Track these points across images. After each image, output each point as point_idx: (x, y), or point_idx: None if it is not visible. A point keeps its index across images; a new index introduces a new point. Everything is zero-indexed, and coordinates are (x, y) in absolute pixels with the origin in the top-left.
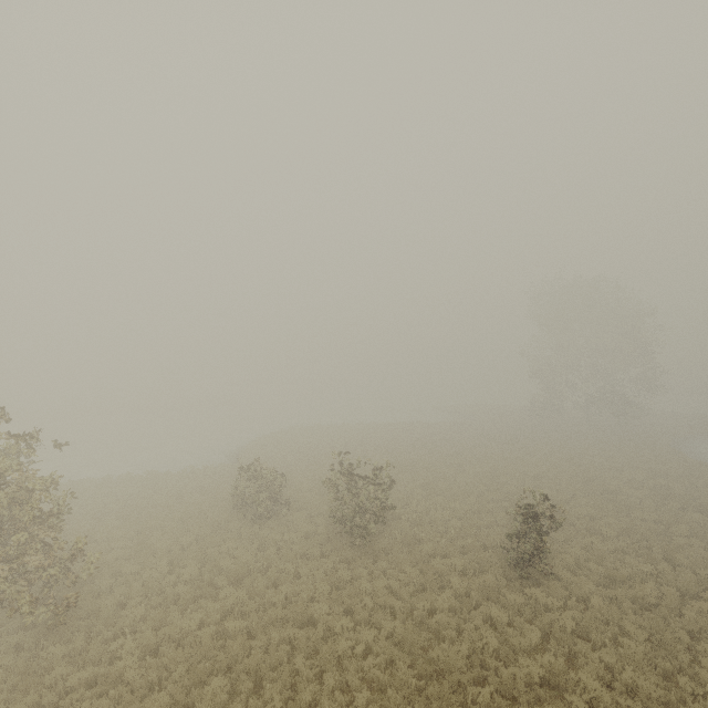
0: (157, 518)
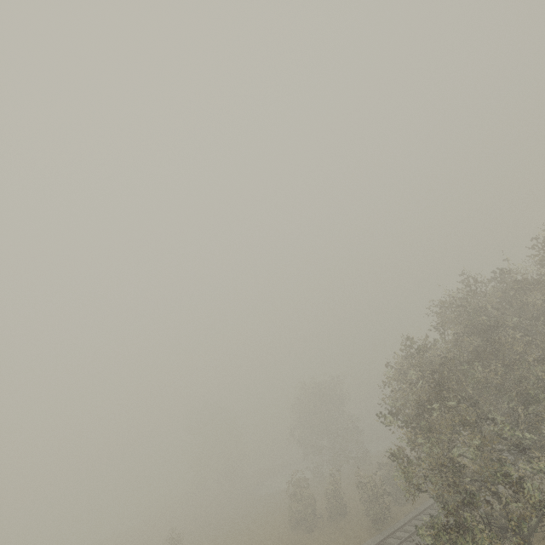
0: None
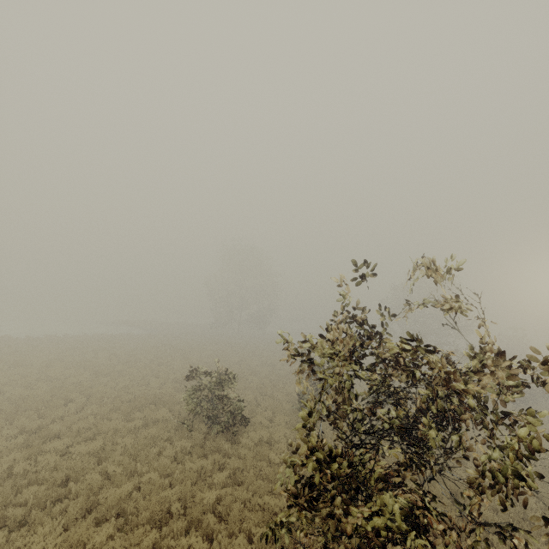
0: (78, 491)
